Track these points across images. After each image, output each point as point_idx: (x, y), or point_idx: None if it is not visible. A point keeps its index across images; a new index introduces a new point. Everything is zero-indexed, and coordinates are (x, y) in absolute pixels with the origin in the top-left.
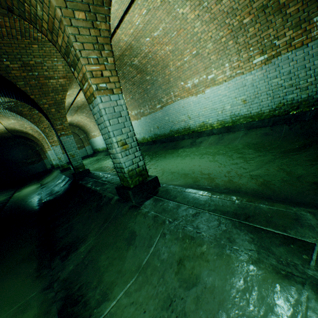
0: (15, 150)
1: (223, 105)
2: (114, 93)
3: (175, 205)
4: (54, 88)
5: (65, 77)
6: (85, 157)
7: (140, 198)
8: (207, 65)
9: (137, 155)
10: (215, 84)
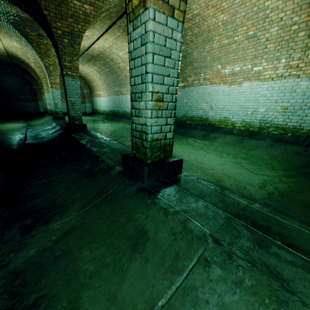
0: (10, 80)
1: (257, 106)
2: (173, 16)
3: (215, 212)
4: (75, 13)
5: (92, 5)
6: (82, 113)
7: (155, 181)
8: (259, 54)
9: (169, 122)
10: (259, 79)
